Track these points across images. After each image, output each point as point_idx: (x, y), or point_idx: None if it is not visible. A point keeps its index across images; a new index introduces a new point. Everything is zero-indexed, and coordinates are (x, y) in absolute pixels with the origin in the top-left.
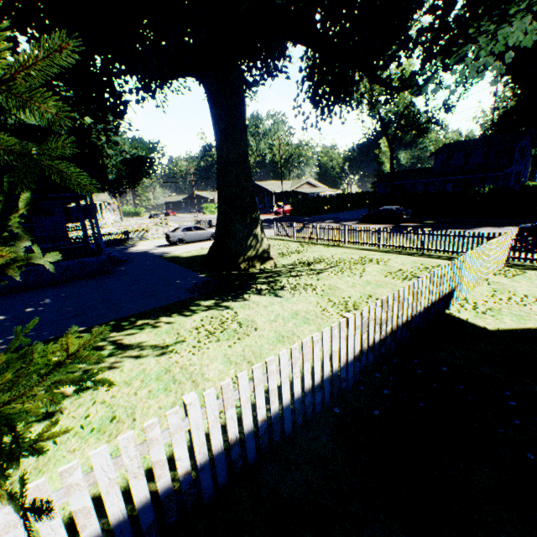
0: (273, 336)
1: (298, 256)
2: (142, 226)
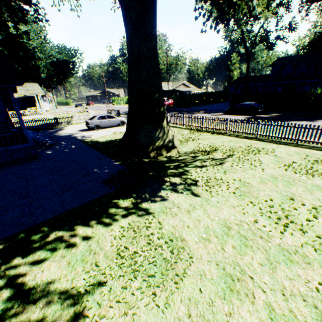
0: (217, 275)
1: (193, 143)
2: (70, 113)
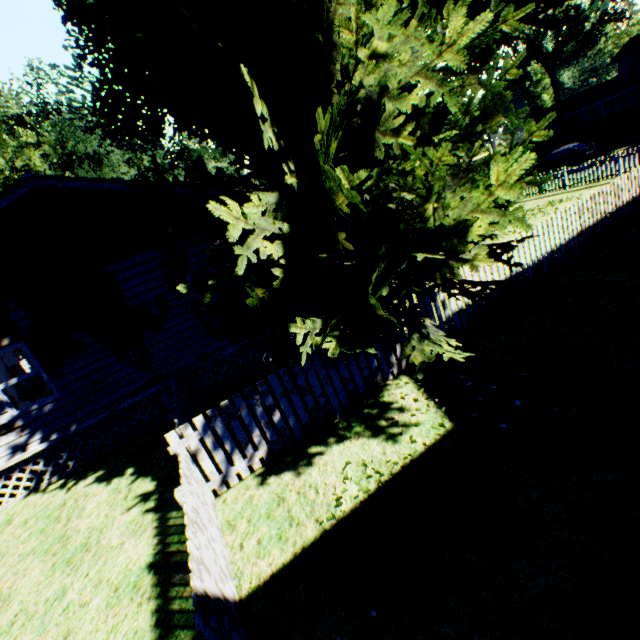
0: None
1: None
2: None
